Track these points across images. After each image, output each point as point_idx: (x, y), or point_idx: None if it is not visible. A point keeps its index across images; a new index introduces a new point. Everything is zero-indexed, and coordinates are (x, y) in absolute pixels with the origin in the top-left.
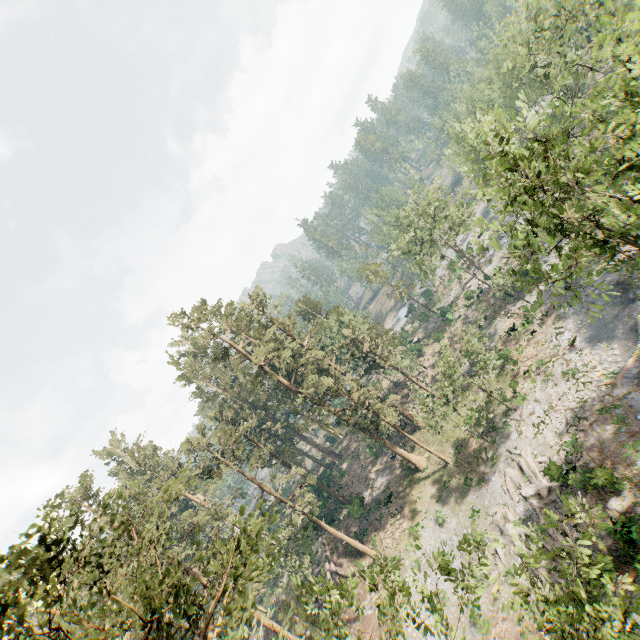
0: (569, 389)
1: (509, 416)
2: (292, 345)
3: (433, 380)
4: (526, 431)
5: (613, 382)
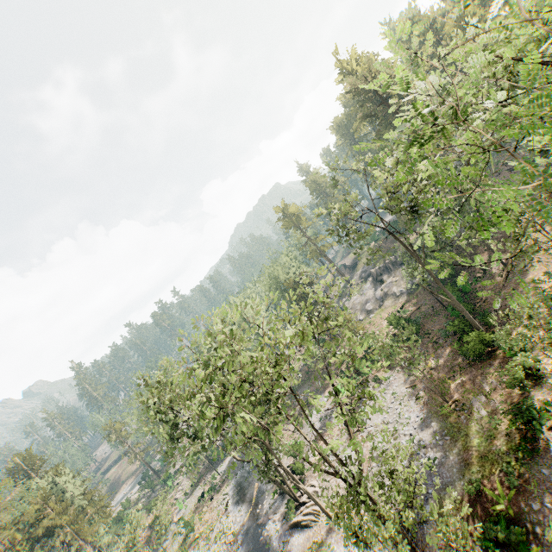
0: (214, 550)
1: None
2: None
3: None
4: None
5: (235, 538)
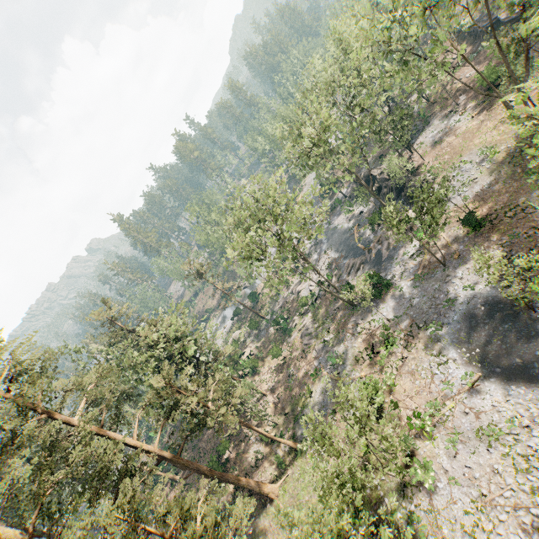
0: (502, 464)
1: (412, 499)
2: (21, 461)
3: (276, 410)
4: (454, 538)
5: None
